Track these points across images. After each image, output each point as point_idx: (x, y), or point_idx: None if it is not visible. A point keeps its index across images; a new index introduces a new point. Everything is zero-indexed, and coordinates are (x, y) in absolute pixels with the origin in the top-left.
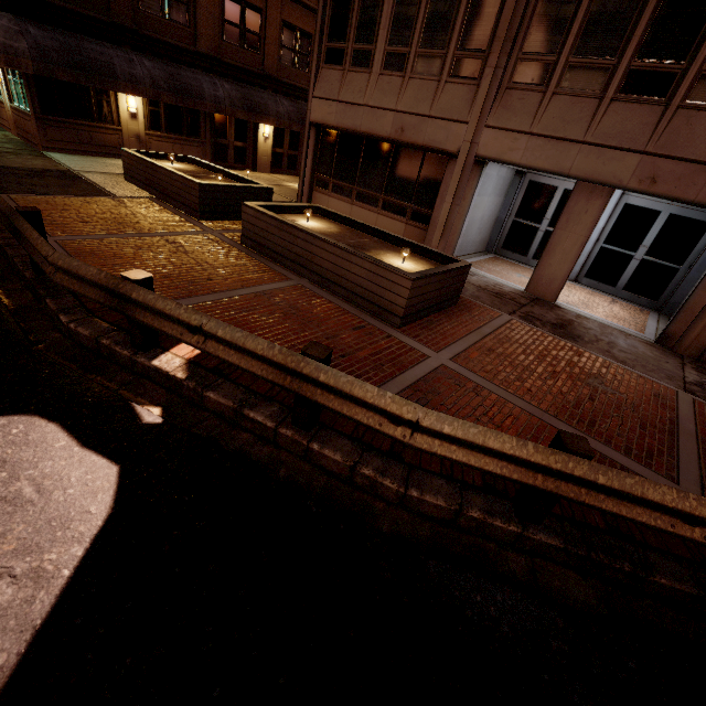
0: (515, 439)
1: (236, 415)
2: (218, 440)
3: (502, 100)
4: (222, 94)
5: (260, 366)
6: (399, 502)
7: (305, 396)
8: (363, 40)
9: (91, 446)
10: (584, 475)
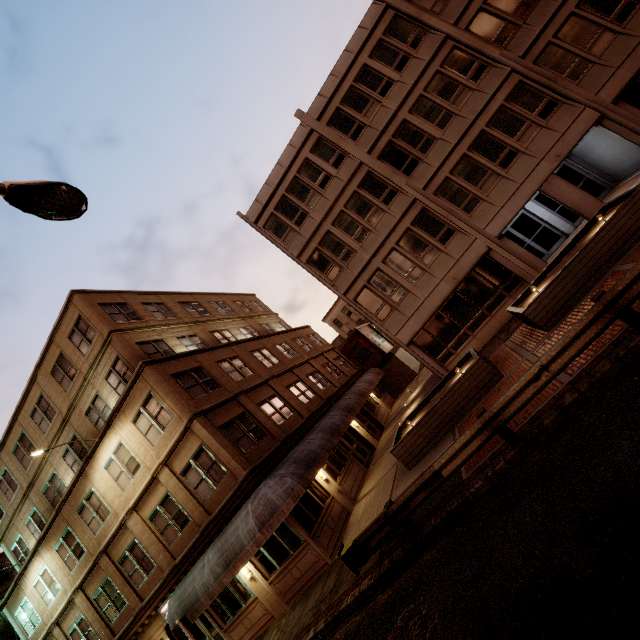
0: None
1: None
2: None
3: (475, 220)
4: (338, 417)
5: None
6: None
7: None
8: (391, 291)
9: None
10: None
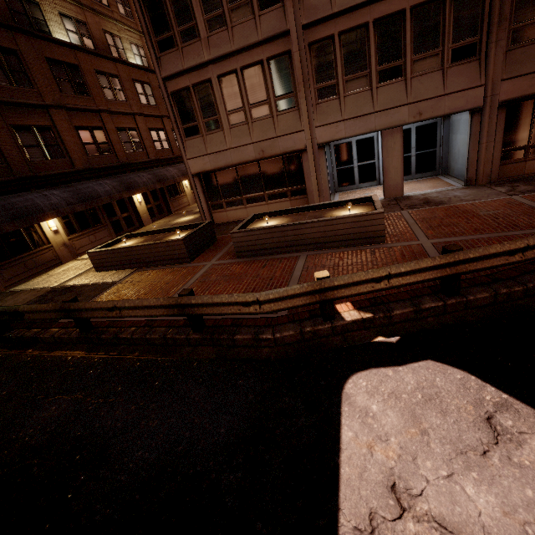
0: None
1: (416, 313)
2: (426, 328)
3: (317, 111)
4: (108, 188)
5: (429, 274)
6: (524, 295)
7: (462, 272)
8: (209, 115)
9: (402, 363)
10: None
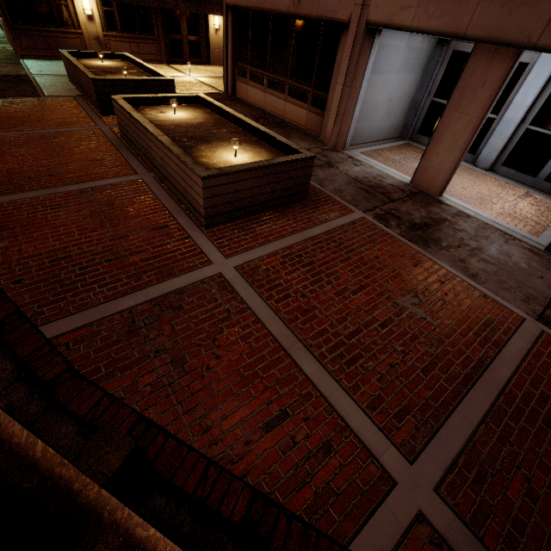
0: (26, 433)
1: None
2: None
3: None
4: None
5: None
6: None
7: None
8: None
9: None
10: (86, 507)
